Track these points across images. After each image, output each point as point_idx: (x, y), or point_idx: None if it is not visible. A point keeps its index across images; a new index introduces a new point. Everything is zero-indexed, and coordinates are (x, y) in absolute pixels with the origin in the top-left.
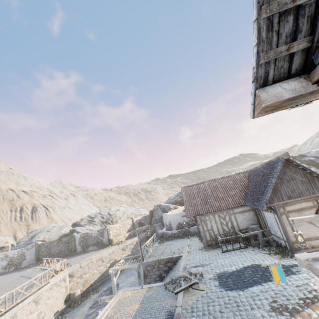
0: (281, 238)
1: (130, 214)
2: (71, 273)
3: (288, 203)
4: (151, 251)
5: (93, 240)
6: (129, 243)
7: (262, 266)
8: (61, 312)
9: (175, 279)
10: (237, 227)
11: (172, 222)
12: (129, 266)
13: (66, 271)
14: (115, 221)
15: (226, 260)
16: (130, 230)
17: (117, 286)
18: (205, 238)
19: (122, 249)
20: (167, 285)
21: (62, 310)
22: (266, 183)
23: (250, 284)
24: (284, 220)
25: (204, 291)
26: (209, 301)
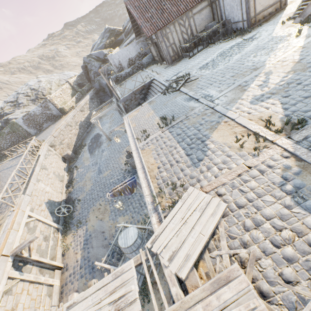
0: (240, 21)
1: (59, 82)
2: (51, 145)
3: None
4: (118, 93)
5: (42, 117)
6: (83, 104)
7: (231, 47)
8: (68, 167)
9: (168, 87)
10: (196, 31)
11: (121, 61)
12: (108, 110)
13: (45, 145)
14: (48, 94)
15: (198, 60)
16: (73, 94)
17: (99, 135)
18: (169, 55)
19: (81, 111)
20: (165, 92)
21: (67, 166)
22: None
23: (231, 58)
24: None
25: (198, 79)
26: (208, 79)
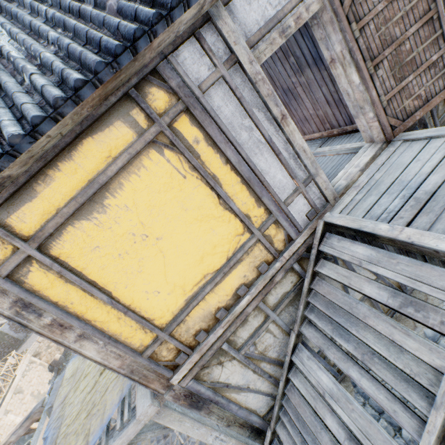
0: None
1: None
2: (35, 354)
3: None
4: None
5: None
6: None
7: None
8: (54, 378)
9: None
10: None
11: None
12: None
13: (27, 357)
14: None
15: None
16: None
17: None
18: None
19: None
20: None
21: (54, 376)
22: None
23: None
24: None
25: None
26: None
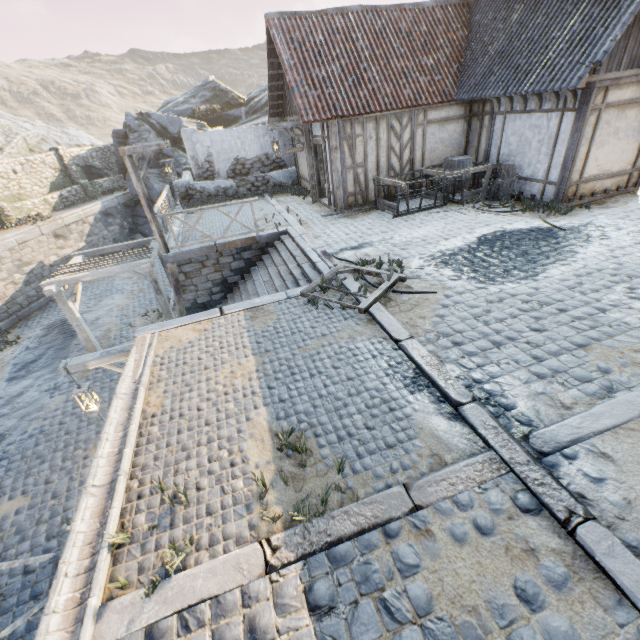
0: (537, 179)
1: (39, 142)
2: None
3: (622, 80)
4: (176, 230)
5: None
6: (73, 220)
7: (522, 234)
8: None
9: (329, 280)
10: (421, 161)
11: (215, 155)
12: (120, 269)
13: None
14: None
15: (421, 231)
16: (59, 185)
17: None
18: (343, 188)
19: (55, 236)
20: (316, 296)
21: None
22: (598, 5)
23: (537, 266)
24: (588, 129)
25: (437, 295)
26: (475, 313)
